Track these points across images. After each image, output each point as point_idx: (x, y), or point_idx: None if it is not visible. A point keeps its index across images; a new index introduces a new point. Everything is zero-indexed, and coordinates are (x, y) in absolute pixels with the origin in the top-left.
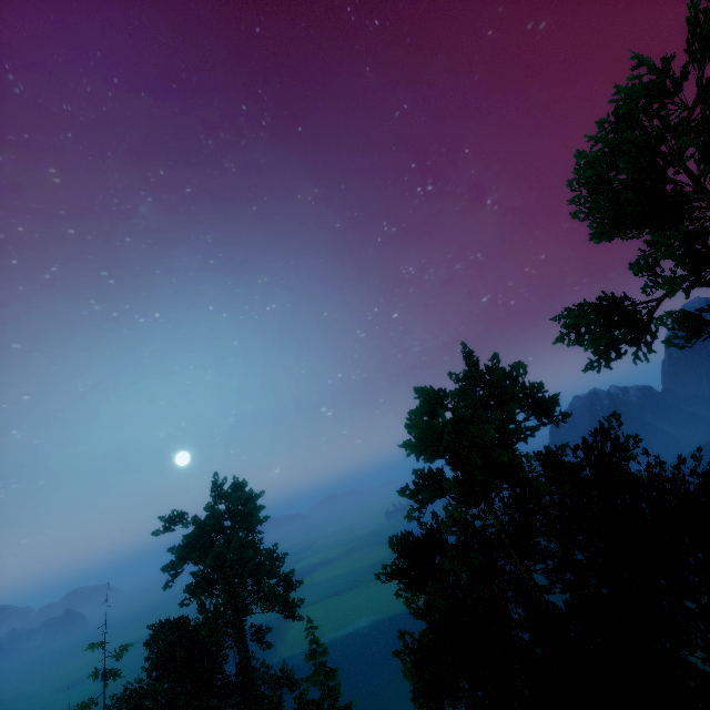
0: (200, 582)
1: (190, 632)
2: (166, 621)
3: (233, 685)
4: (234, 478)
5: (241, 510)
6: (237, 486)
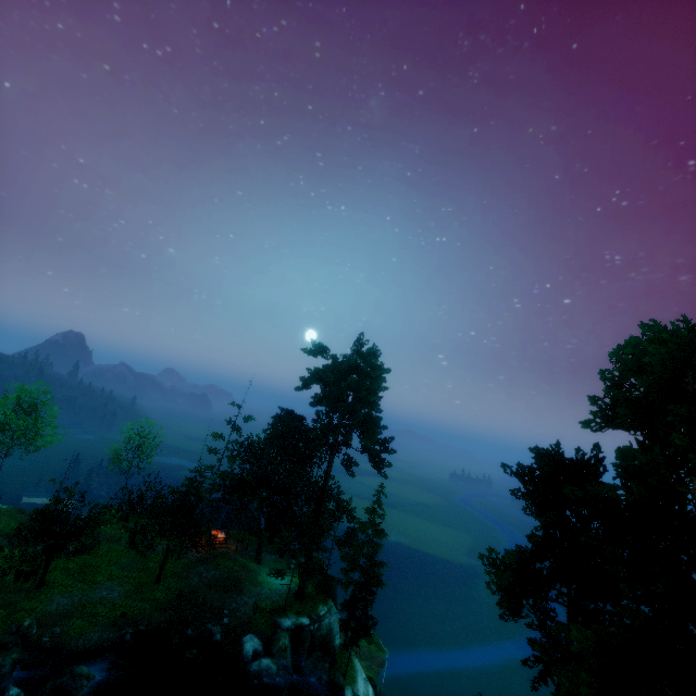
0: (326, 398)
1: (302, 429)
2: (291, 411)
3: (316, 483)
4: (373, 345)
5: (368, 372)
6: (373, 353)
